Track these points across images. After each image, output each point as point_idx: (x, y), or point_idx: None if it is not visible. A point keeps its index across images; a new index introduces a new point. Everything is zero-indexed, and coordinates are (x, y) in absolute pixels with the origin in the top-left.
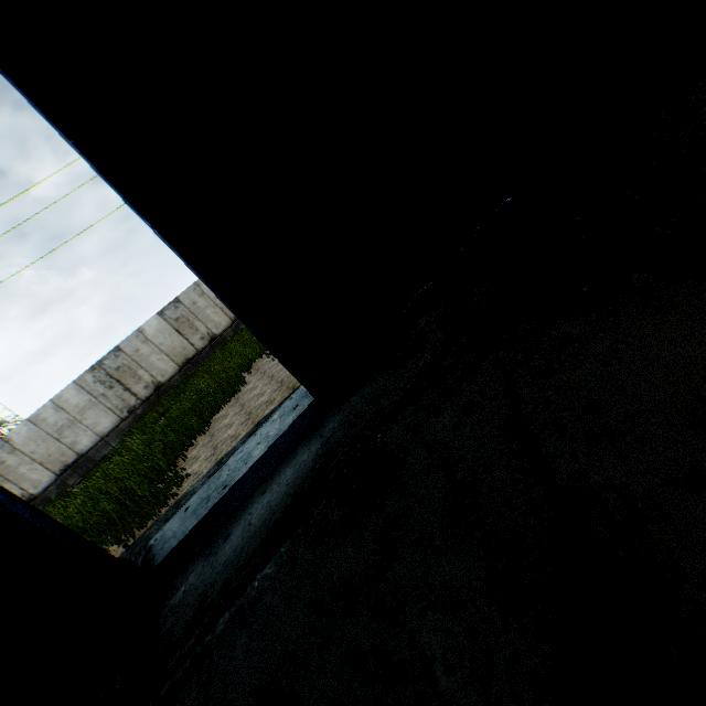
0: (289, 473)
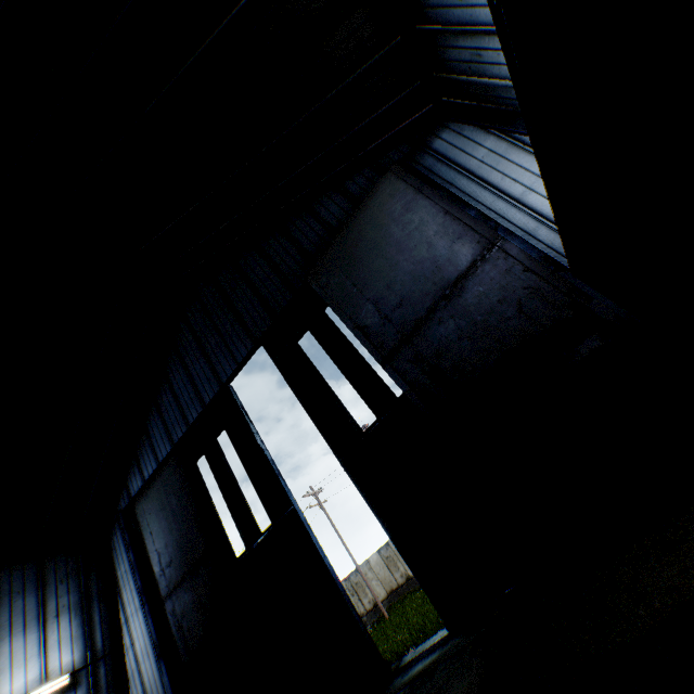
0: (428, 659)
